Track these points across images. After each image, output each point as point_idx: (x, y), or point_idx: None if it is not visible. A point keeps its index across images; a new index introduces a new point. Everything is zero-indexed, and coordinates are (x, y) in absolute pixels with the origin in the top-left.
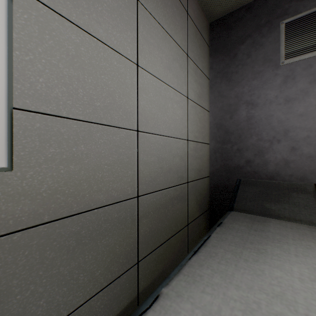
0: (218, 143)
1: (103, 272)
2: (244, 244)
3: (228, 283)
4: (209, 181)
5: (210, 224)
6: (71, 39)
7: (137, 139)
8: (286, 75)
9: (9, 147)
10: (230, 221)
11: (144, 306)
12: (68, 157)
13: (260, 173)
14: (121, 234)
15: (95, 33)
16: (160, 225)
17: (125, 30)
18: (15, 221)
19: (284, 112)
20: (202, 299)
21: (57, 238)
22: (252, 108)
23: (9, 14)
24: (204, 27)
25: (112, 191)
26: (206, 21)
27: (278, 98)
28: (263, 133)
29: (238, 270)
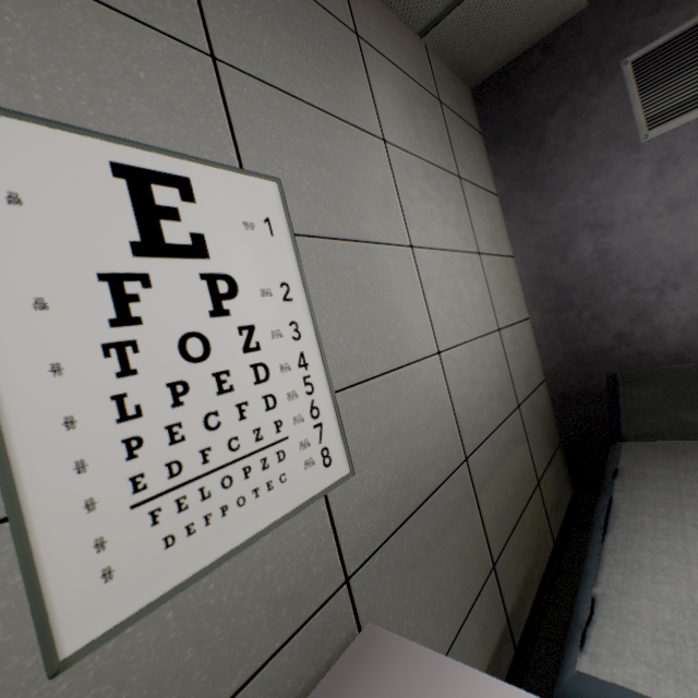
0: (548, 314)
1: (461, 590)
2: (678, 500)
3: (685, 564)
4: (547, 390)
5: (571, 471)
6: (347, 264)
7: (442, 367)
8: (658, 160)
9: (346, 445)
10: (631, 464)
11: (583, 614)
12: (387, 432)
13: (653, 353)
14: (464, 526)
15: (362, 235)
16: (503, 496)
17: (386, 202)
18: (371, 538)
19: (673, 230)
20: (658, 591)
21: (407, 551)
22: (602, 235)
23: (303, 277)
24: (466, 105)
25: (438, 462)
26: (465, 90)
27: (652, 205)
28: (639, 277)
29: (691, 543)
